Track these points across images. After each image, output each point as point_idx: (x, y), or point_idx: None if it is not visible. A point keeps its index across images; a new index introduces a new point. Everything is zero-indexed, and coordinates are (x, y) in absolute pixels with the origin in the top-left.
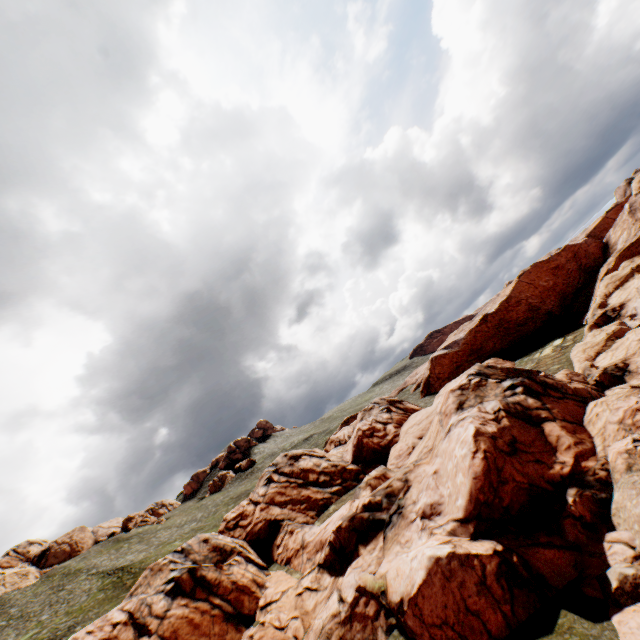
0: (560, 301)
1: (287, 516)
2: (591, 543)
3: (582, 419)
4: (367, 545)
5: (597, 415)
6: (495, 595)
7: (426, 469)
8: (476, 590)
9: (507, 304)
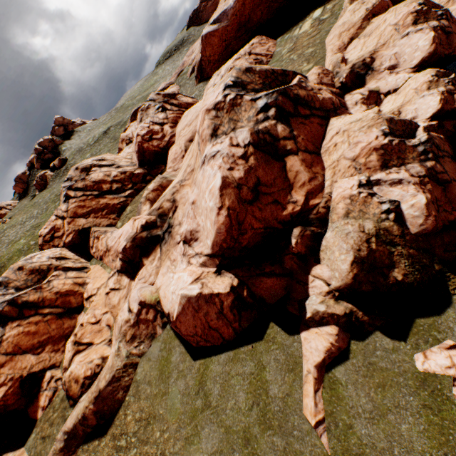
0: None
1: (93, 224)
2: (301, 273)
3: (321, 145)
4: (149, 257)
5: (336, 146)
6: (229, 319)
7: (189, 193)
8: (216, 317)
9: None
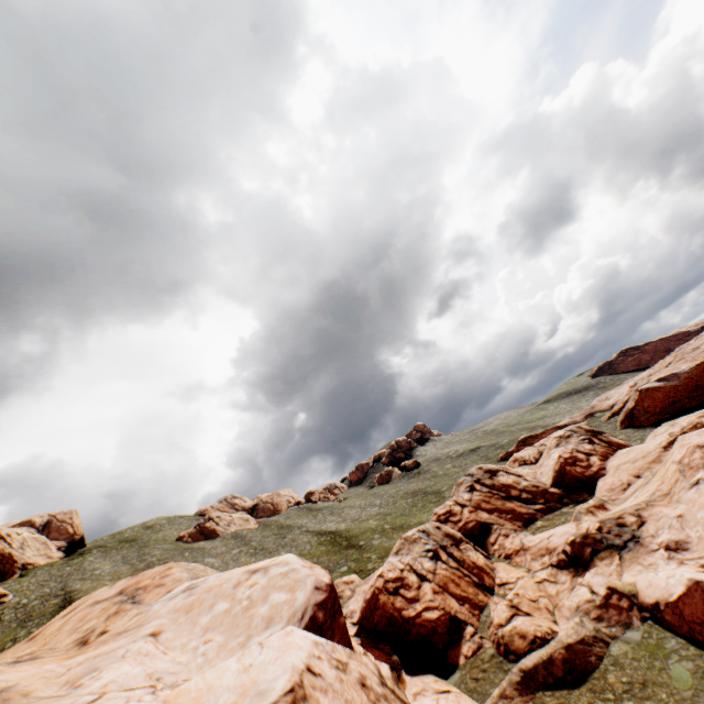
0: None
1: (495, 521)
2: None
3: None
4: (602, 560)
5: None
6: None
7: (663, 511)
8: None
9: None
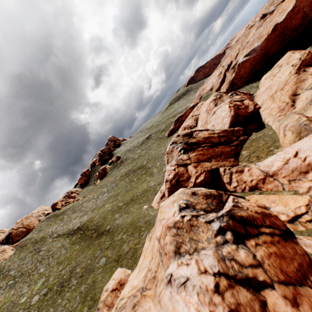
0: None
1: (218, 165)
2: None
3: None
4: None
5: None
6: None
7: None
8: None
9: (292, 13)
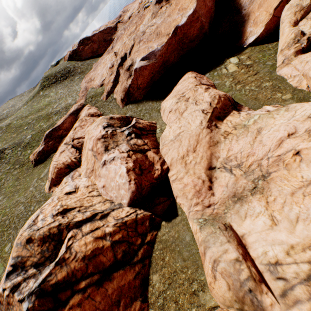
0: (209, 24)
1: None
2: None
3: None
4: None
5: None
6: None
7: None
8: None
9: (192, 19)
